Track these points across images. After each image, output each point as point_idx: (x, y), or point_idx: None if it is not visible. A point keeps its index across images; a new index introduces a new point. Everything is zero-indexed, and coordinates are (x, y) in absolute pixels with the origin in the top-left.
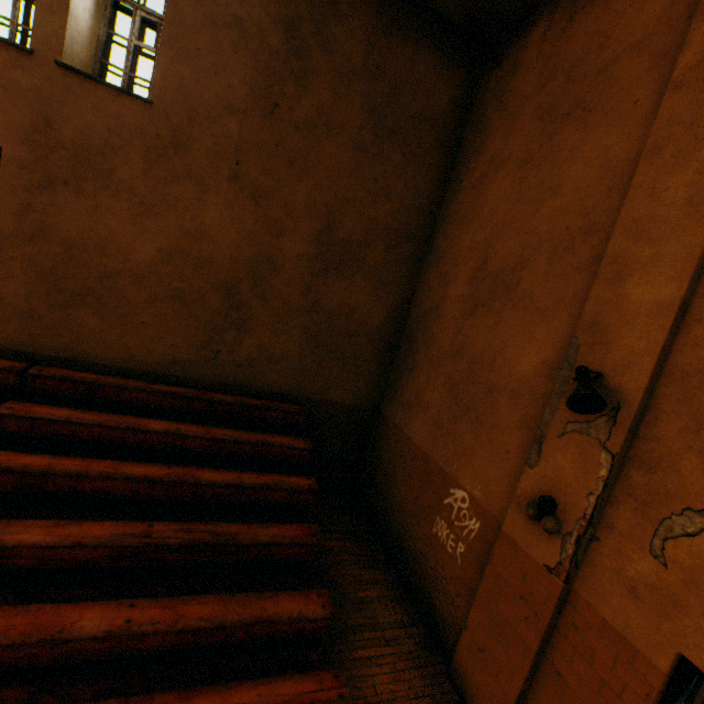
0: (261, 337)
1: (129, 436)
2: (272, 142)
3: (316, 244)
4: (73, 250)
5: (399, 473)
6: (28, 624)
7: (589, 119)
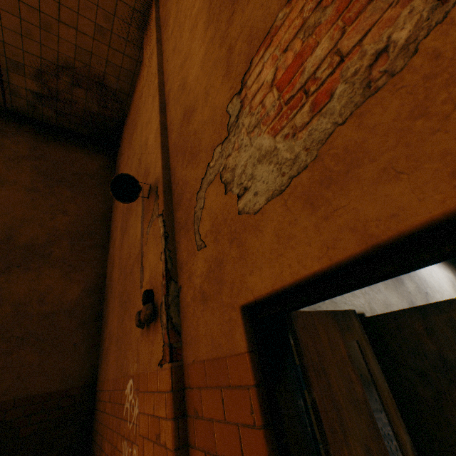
0: None
1: None
2: None
3: None
4: None
5: (105, 431)
6: None
7: (137, 125)
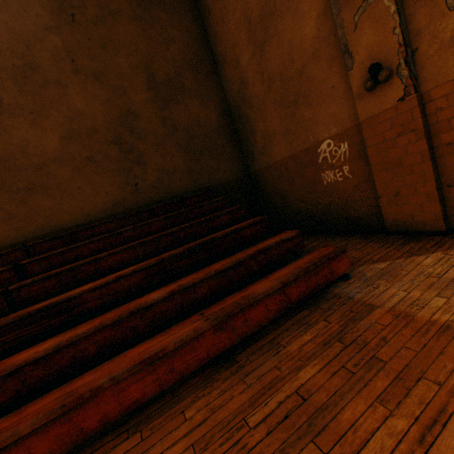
0: (155, 163)
1: (113, 241)
2: (85, 39)
3: (150, 90)
4: (7, 163)
5: (285, 186)
6: (116, 313)
7: None
